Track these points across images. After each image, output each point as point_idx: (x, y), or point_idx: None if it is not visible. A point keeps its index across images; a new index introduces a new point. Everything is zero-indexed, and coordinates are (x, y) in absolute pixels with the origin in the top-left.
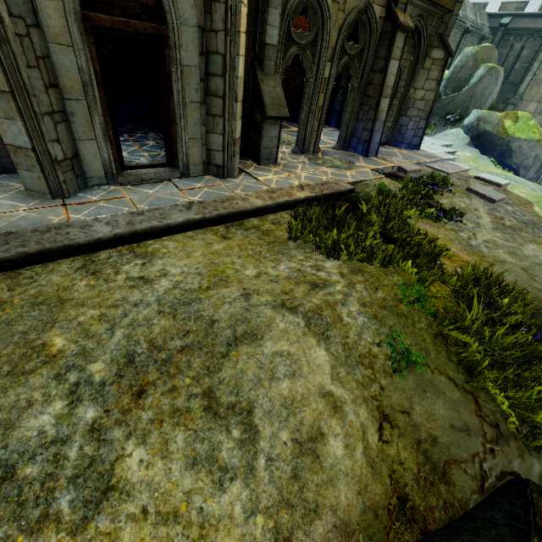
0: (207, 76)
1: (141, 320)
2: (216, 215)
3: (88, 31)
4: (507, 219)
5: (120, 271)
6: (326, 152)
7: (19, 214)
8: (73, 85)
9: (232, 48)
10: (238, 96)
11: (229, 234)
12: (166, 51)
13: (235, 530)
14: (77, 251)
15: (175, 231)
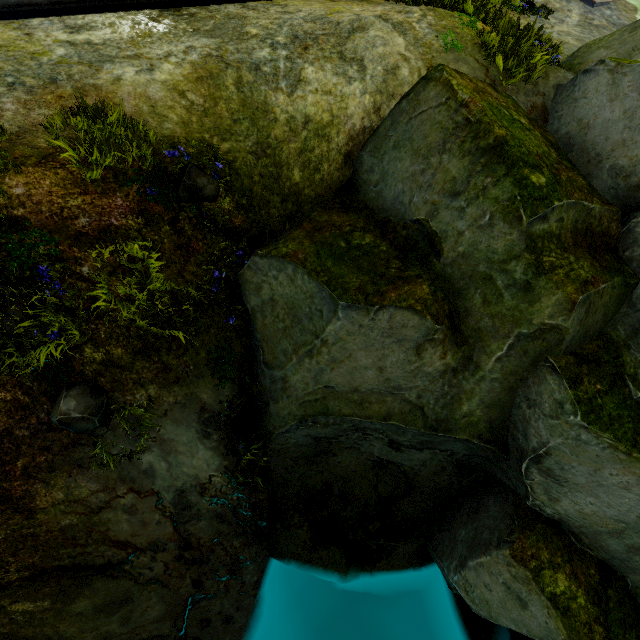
0: None
1: (296, 24)
2: None
3: None
4: (597, 21)
5: (270, 9)
6: None
7: None
8: None
9: None
10: None
11: (335, 0)
12: None
13: (356, 100)
14: None
15: None
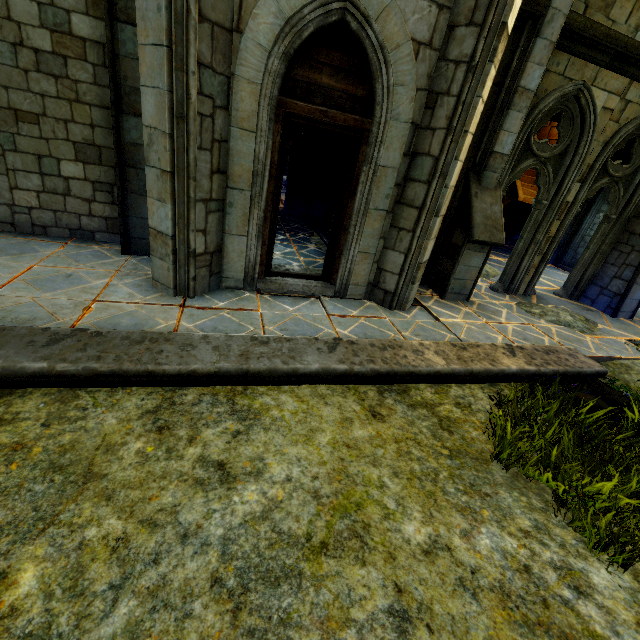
0: (406, 181)
1: (175, 589)
2: (369, 370)
3: (278, 118)
4: None
5: (197, 438)
6: (543, 296)
7: (128, 307)
8: (242, 173)
9: (450, 150)
10: (441, 210)
11: (382, 407)
12: (362, 147)
13: None
14: (161, 380)
15: (303, 380)
